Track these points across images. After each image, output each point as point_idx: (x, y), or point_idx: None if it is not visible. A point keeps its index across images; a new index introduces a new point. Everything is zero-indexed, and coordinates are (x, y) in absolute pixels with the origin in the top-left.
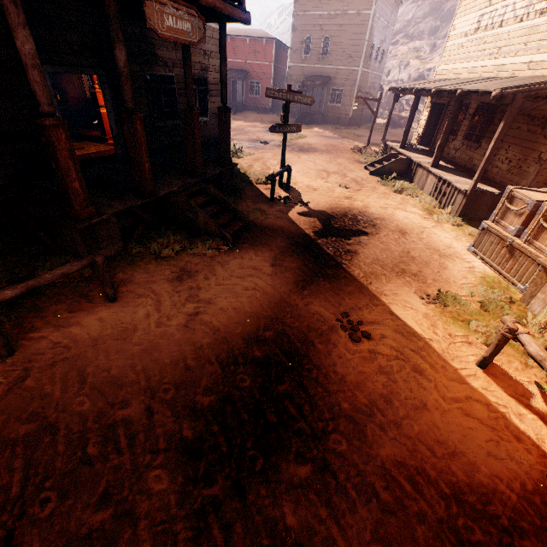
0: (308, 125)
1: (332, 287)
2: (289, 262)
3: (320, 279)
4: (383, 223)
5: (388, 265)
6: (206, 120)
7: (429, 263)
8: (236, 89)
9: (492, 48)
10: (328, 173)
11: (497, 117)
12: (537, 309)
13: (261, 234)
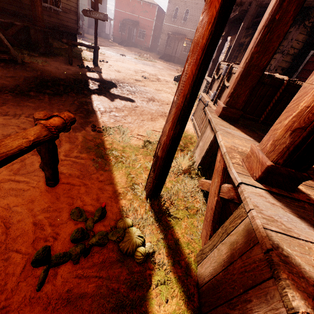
0: (166, 61)
1: (10, 99)
2: (3, 80)
3: (10, 93)
4: (143, 93)
5: (102, 106)
6: (57, 9)
7: (143, 115)
8: (131, 33)
9: None
10: (144, 72)
11: None
12: (196, 157)
13: (18, 67)
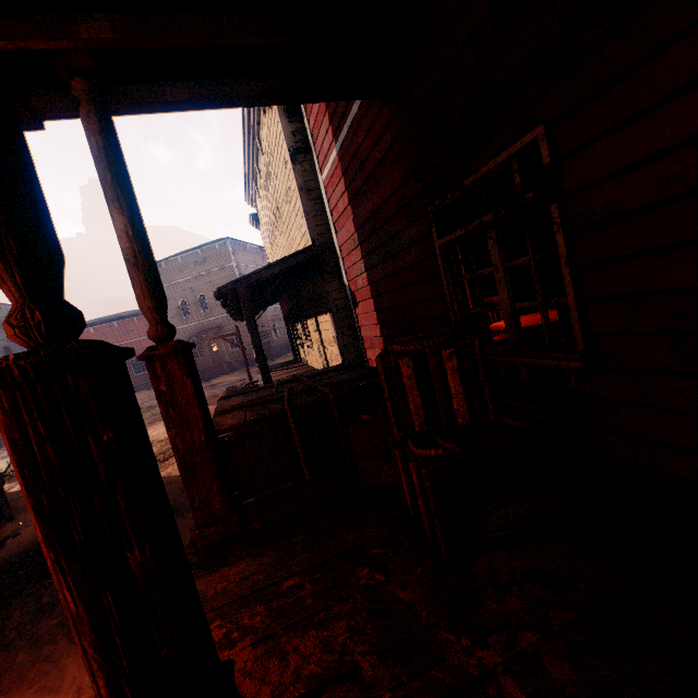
0: (210, 380)
1: None
2: None
3: None
4: None
5: None
6: None
7: None
8: None
9: (280, 256)
10: None
11: (305, 310)
12: None
13: None
